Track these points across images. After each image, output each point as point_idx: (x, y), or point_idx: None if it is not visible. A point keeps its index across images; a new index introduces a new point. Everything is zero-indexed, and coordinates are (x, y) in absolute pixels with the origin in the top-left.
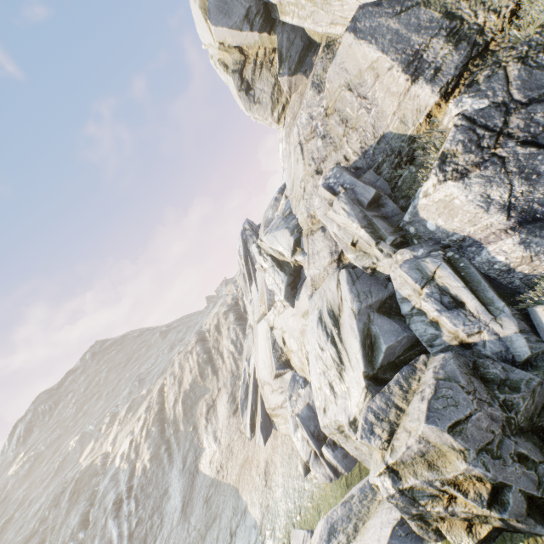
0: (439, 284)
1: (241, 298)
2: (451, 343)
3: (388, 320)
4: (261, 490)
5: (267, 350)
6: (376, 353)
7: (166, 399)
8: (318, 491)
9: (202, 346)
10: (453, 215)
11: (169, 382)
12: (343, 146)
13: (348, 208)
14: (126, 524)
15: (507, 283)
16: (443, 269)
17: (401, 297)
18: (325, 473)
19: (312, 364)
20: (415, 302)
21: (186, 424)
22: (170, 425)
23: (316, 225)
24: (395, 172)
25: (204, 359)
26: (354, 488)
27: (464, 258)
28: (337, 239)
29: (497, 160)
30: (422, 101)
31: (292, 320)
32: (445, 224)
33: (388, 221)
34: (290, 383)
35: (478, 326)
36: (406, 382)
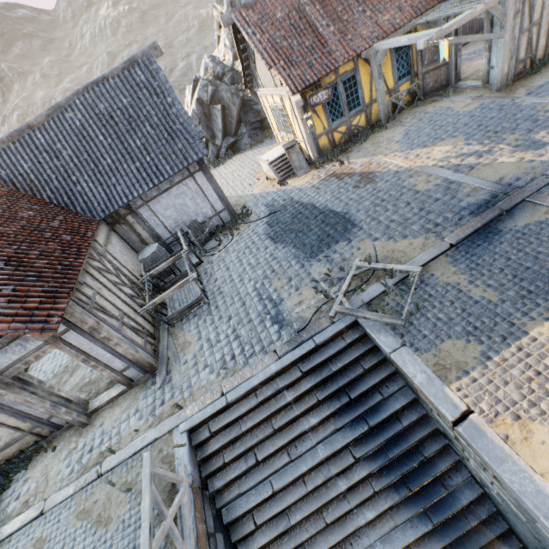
0: None
1: None
2: None
3: None
4: None
5: None
6: None
7: None
8: None
9: None
10: None
11: None
12: None
13: None
14: None
15: None
16: None
17: None
18: None
19: None
20: None
21: None
22: None
23: None
24: None
25: None
26: None
27: None
28: None
29: None
30: None
31: None
32: None
33: None
34: None
35: None
36: None
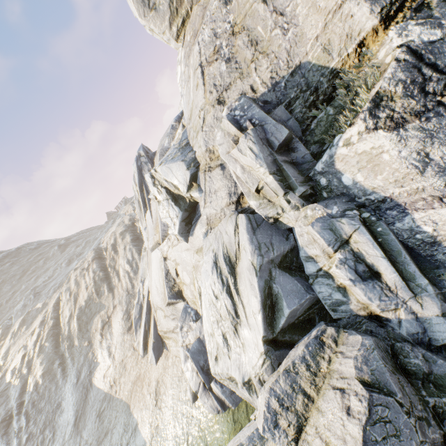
0: (353, 249)
1: (138, 220)
2: (359, 313)
3: (291, 279)
4: (151, 409)
5: (160, 278)
6: (277, 315)
7: (61, 314)
8: (205, 421)
9: (99, 264)
10: (377, 172)
11: (64, 297)
12: (251, 74)
13: (257, 149)
14: (15, 441)
15: (426, 255)
16: (361, 233)
17: (307, 256)
18: (213, 405)
19: (205, 307)
20: (323, 264)
21: (81, 339)
22: (64, 340)
23: (215, 161)
24: (309, 111)
25: (100, 276)
26: (242, 433)
27: (382, 222)
28: (238, 181)
29: (444, 110)
30: (357, 23)
31: (186, 254)
32: (365, 181)
33: (298, 168)
34: (182, 315)
35: (395, 303)
36: (314, 361)
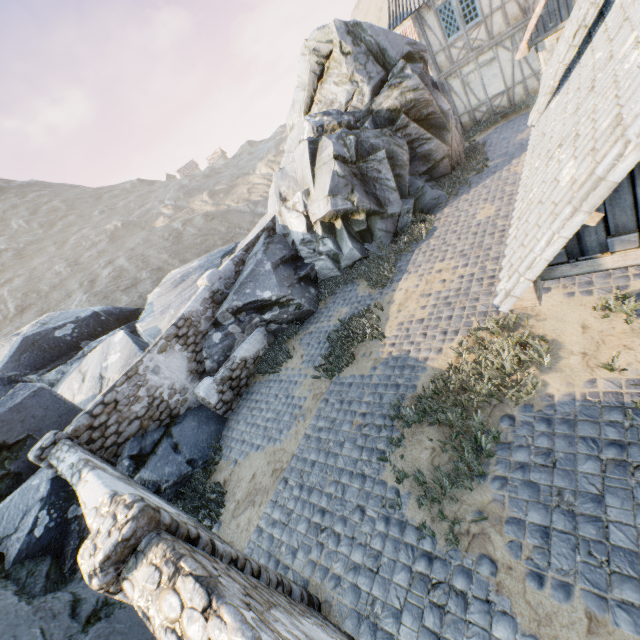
0: None
1: None
2: None
3: None
4: None
5: None
6: None
7: None
8: None
9: None
10: None
11: None
12: None
13: None
14: None
15: None
16: None
17: None
18: None
19: None
20: None
21: None
22: None
23: None
24: None
25: None
26: None
27: None
28: None
29: None
30: None
31: None
32: None
33: None
34: None
35: None
36: None
